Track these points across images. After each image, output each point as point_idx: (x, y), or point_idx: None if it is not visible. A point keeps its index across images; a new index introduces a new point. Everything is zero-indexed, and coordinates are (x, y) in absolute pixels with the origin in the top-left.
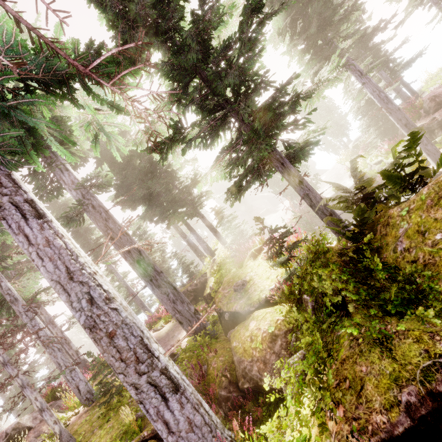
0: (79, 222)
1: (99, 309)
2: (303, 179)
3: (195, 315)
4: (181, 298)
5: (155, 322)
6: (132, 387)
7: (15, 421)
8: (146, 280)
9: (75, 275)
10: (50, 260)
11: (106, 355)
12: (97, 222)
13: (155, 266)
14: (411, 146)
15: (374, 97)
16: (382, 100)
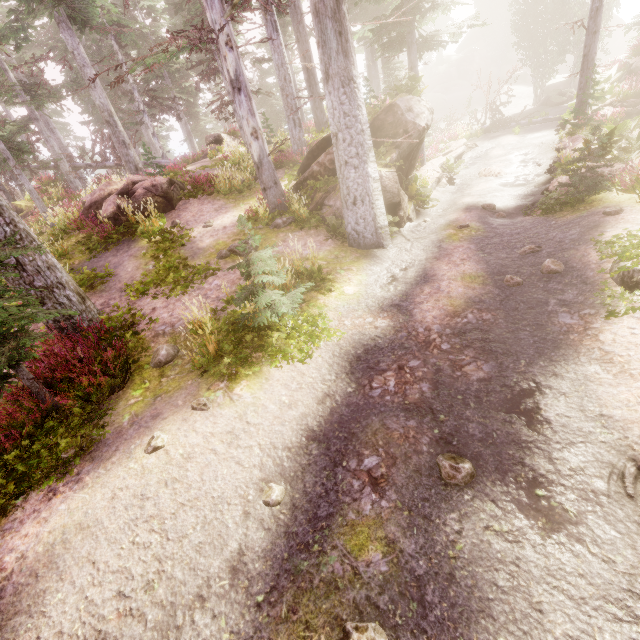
0: (283, 15)
1: (286, 84)
2: (414, 67)
3: (324, 125)
4: (322, 109)
5: (305, 130)
6: (288, 117)
7: (219, 133)
8: (307, 85)
9: (283, 66)
10: (277, 55)
11: (284, 102)
12: (294, 22)
13: (316, 78)
14: (412, 80)
15: (591, 1)
16: (591, 11)
